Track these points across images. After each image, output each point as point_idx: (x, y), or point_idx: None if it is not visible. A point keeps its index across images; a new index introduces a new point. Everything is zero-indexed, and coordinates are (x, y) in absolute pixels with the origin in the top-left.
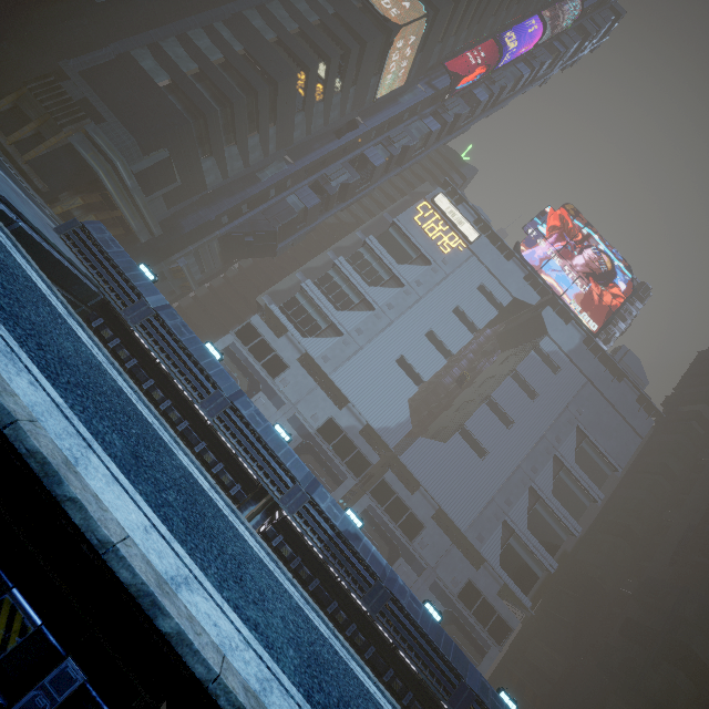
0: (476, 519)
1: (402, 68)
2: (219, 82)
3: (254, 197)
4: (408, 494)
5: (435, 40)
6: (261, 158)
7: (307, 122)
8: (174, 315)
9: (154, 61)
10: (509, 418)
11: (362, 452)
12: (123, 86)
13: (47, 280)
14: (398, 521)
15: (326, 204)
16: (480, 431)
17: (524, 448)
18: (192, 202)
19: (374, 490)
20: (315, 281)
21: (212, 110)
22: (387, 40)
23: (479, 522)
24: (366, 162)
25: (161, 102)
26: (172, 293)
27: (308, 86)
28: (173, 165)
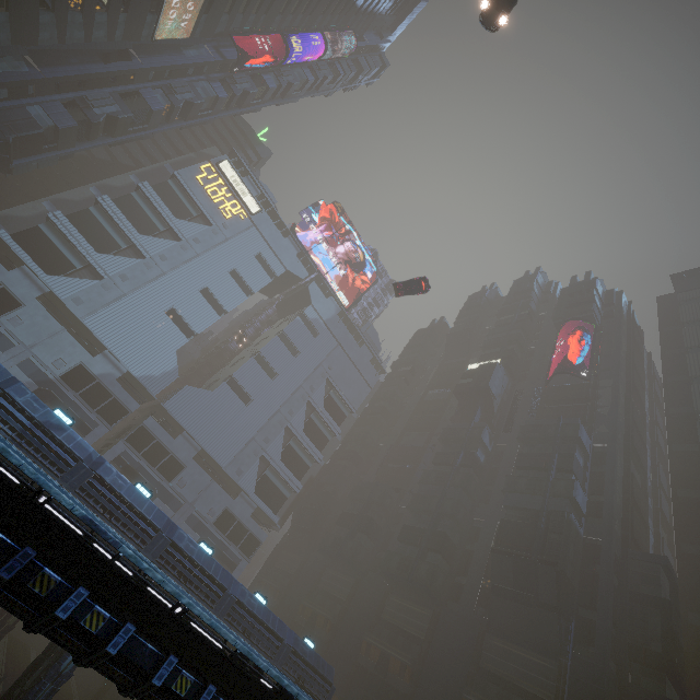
0: (237, 456)
1: (186, 20)
2: None
3: None
4: (170, 439)
5: (222, 9)
6: None
7: (59, 27)
8: None
9: None
10: (274, 371)
11: (119, 400)
12: None
13: None
14: (157, 464)
15: (87, 131)
16: (247, 381)
17: (284, 395)
18: None
19: (132, 437)
20: (68, 215)
21: None
22: None
23: (239, 458)
24: (141, 101)
25: None
26: None
27: None
28: None
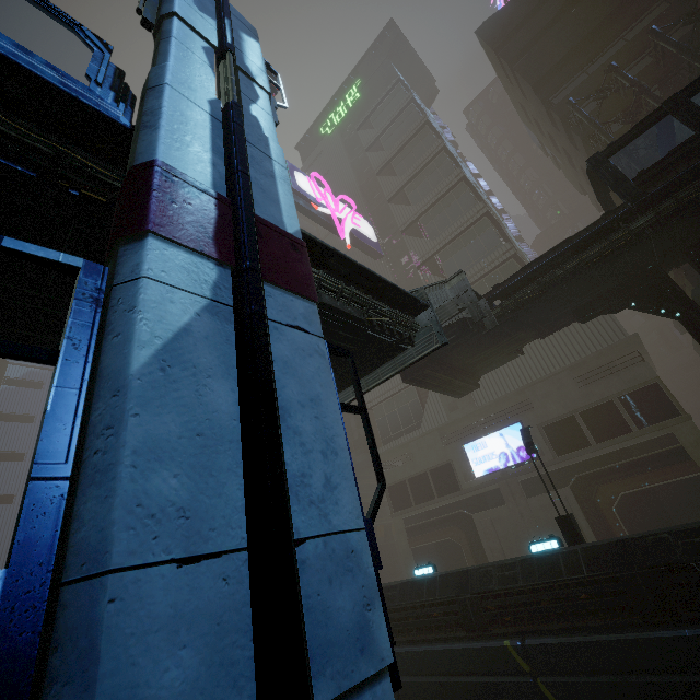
0: None
1: None
2: None
3: None
4: None
5: None
6: None
7: None
8: None
9: None
10: (18, 453)
11: None
12: None
13: None
14: None
15: None
16: None
17: None
18: None
19: None
20: None
21: None
22: None
23: None
24: None
25: None
26: None
27: None
28: None
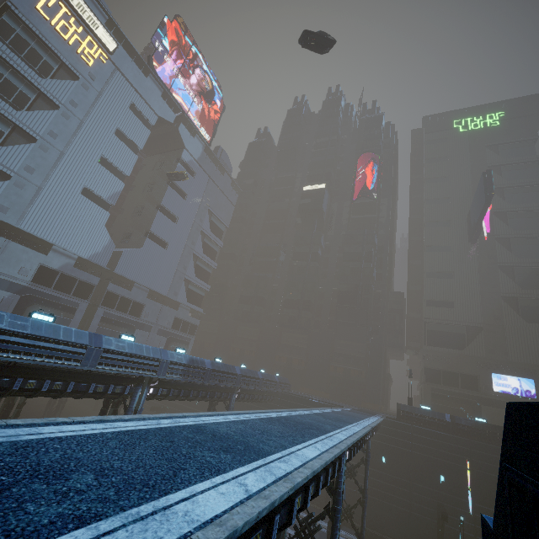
0: (171, 285)
1: None
2: None
3: None
4: (128, 292)
5: None
6: None
7: None
8: None
9: None
10: (174, 216)
11: (84, 280)
12: None
13: (197, 414)
14: (127, 311)
15: None
16: (161, 231)
17: (186, 232)
18: None
19: (104, 301)
20: None
21: None
22: None
23: (173, 286)
24: None
25: None
26: None
27: None
28: None
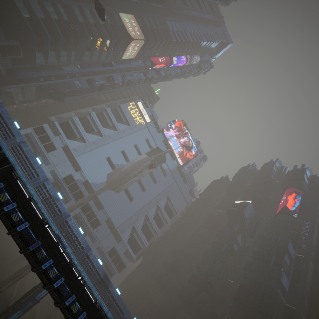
0: (123, 223)
1: (134, 52)
2: (53, 27)
3: (58, 75)
4: (97, 210)
5: (147, 48)
6: (66, 61)
7: (90, 56)
8: (2, 106)
9: (23, 5)
10: (145, 188)
11: (82, 191)
12: (4, 8)
13: None
14: (90, 221)
15: (92, 89)
16: (132, 191)
17: (147, 200)
18: (26, 66)
19: (83, 207)
20: (79, 118)
21: (46, 35)
22: (128, 41)
23: (123, 225)
24: (113, 79)
25: (22, 23)
26: (3, 101)
27: (93, 44)
28: (20, 49)
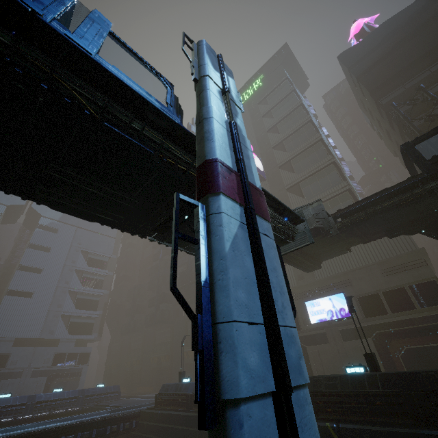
0: (44, 326)
1: None
2: None
3: None
4: None
5: None
6: None
7: None
8: None
9: None
10: (39, 268)
11: None
12: None
13: None
14: None
15: None
16: (22, 285)
17: (56, 277)
18: None
19: None
20: None
21: None
22: None
23: (46, 326)
24: None
25: None
26: None
27: None
28: None
